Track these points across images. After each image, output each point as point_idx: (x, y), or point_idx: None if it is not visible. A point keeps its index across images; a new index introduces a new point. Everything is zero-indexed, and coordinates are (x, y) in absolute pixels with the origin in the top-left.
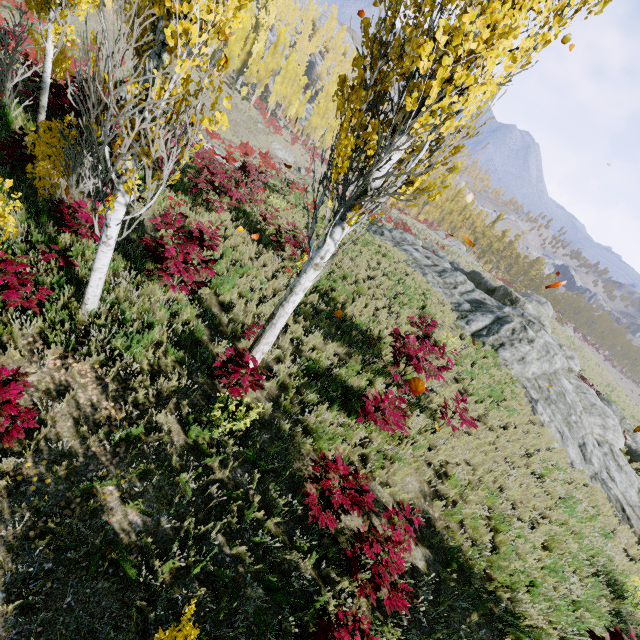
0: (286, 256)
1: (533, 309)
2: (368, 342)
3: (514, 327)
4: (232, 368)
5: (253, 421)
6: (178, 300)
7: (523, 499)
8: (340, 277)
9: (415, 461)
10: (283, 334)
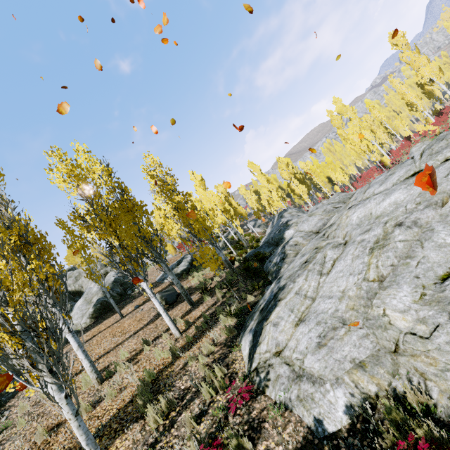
0: None
1: None
2: None
3: None
4: None
5: None
6: None
7: None
8: None
9: None
10: None
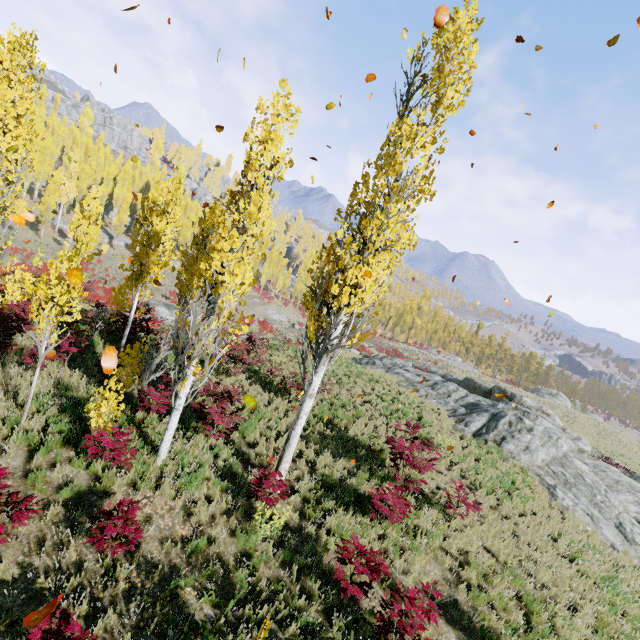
0: (292, 398)
1: (531, 401)
2: (372, 455)
3: (510, 420)
4: (265, 482)
5: (286, 528)
6: (217, 445)
7: (558, 583)
8: (340, 406)
9: (433, 551)
10: (299, 459)
